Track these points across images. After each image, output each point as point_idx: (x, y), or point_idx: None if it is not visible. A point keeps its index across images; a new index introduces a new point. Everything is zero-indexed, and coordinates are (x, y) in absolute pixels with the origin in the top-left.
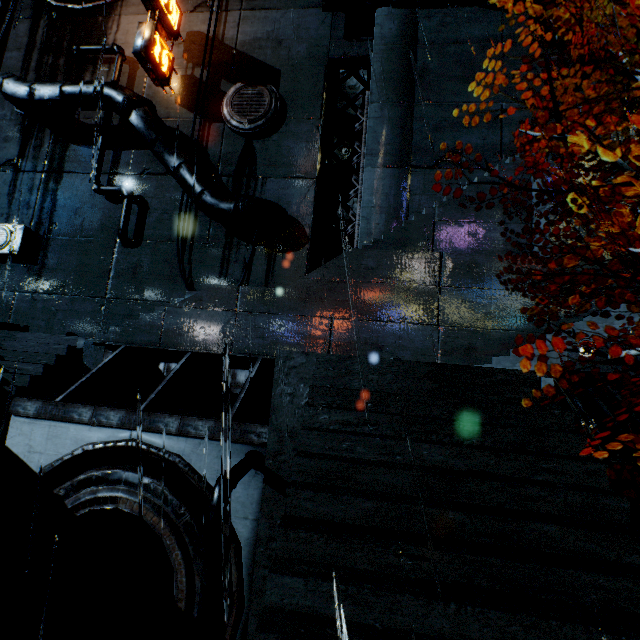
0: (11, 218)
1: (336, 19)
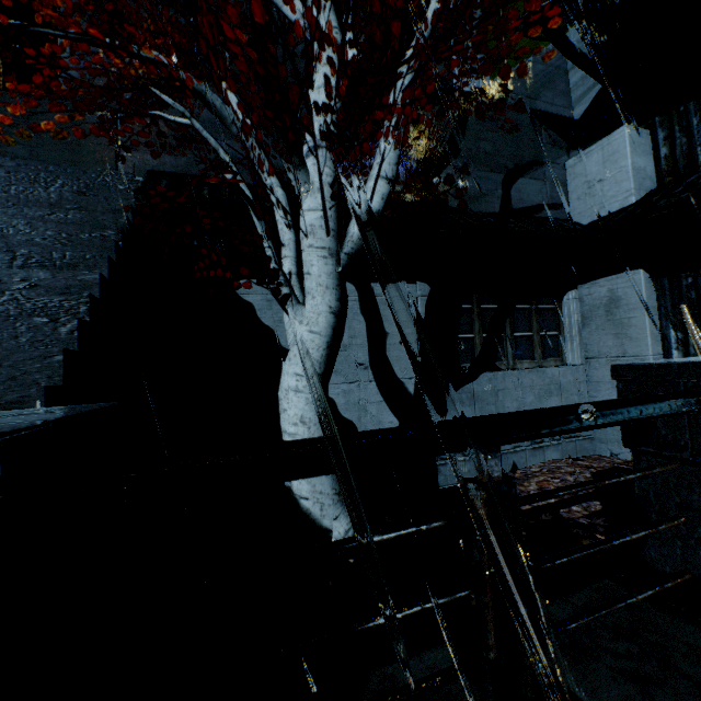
0: None
1: None
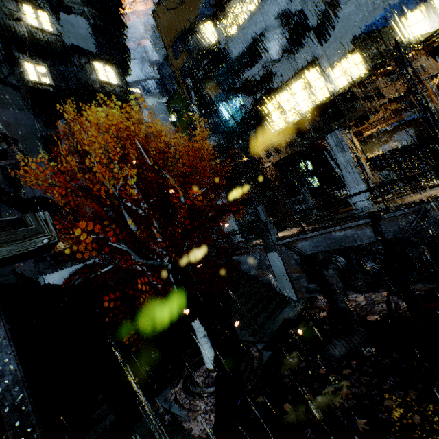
0: None
1: (36, 118)
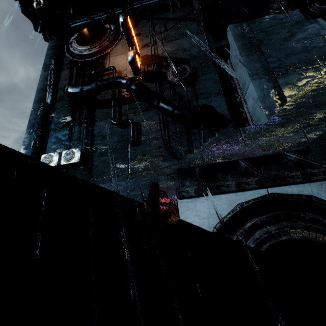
0: (71, 147)
1: (207, 36)
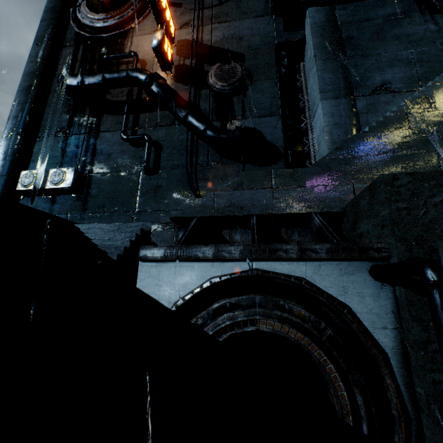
0: (63, 165)
1: (276, 21)
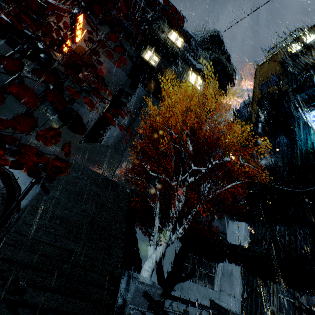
0: None
1: (129, 79)
